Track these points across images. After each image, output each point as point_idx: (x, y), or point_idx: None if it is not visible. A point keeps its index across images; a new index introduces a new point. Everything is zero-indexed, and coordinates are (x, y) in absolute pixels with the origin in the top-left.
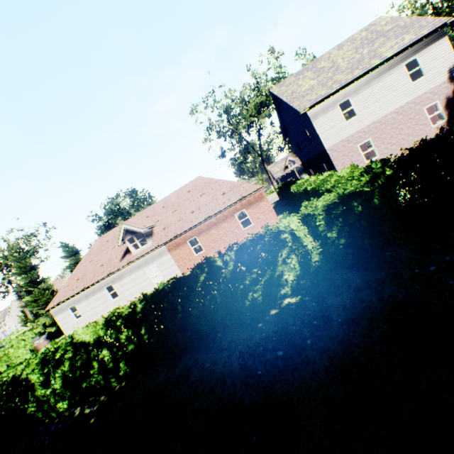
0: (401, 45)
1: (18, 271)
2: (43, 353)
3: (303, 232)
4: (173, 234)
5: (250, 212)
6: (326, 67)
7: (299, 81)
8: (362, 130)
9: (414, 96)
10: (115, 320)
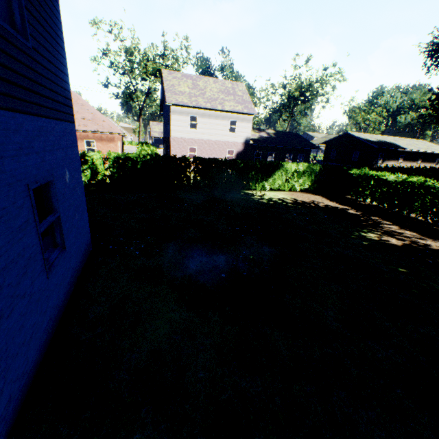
0: (234, 109)
1: None
2: None
3: (100, 162)
4: None
5: (99, 145)
6: (201, 87)
7: (182, 82)
8: (195, 139)
9: (227, 140)
10: None
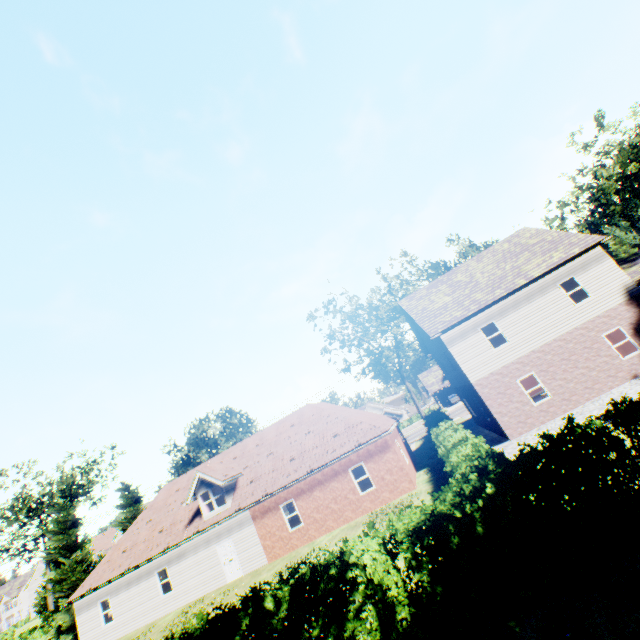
0: (549, 264)
1: (54, 527)
2: None
3: (383, 565)
4: (262, 492)
5: (371, 467)
6: (463, 280)
7: (432, 296)
8: (518, 360)
9: (583, 319)
10: None
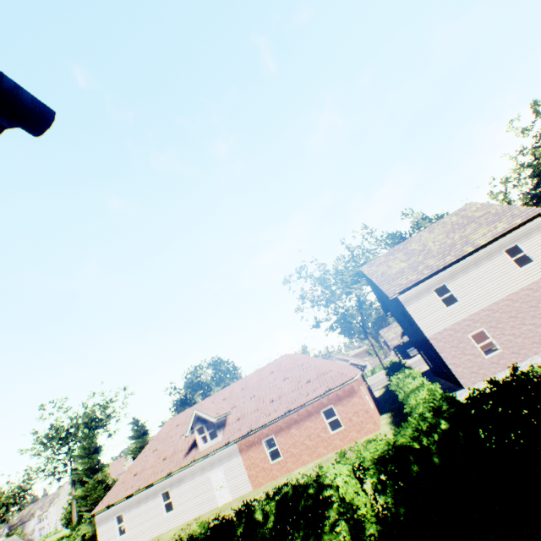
0: (493, 233)
1: (81, 452)
2: None
3: (353, 487)
4: (247, 428)
5: (340, 409)
6: (417, 249)
7: (389, 262)
8: (469, 317)
9: (528, 281)
10: None
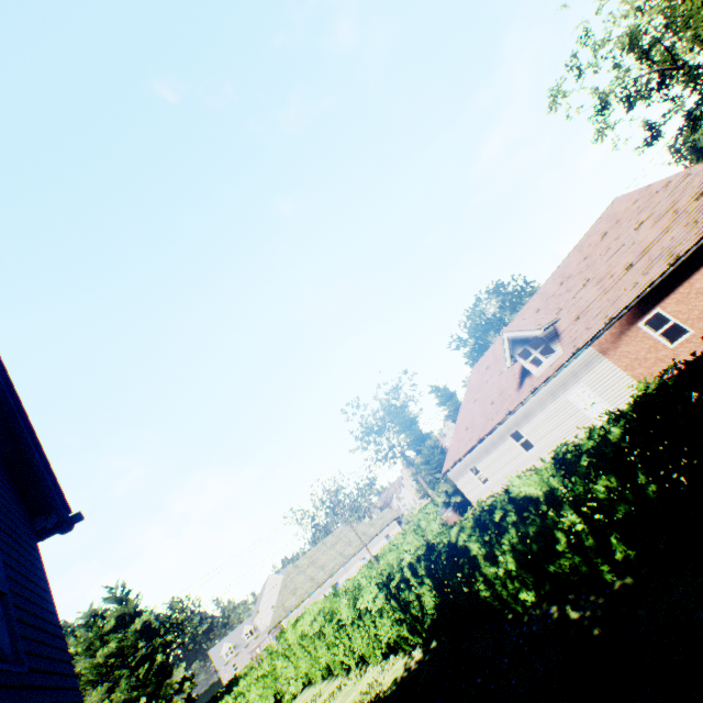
0: None
1: (399, 428)
2: (473, 514)
3: None
4: (599, 321)
5: None
6: None
7: None
8: None
9: None
10: (570, 459)
